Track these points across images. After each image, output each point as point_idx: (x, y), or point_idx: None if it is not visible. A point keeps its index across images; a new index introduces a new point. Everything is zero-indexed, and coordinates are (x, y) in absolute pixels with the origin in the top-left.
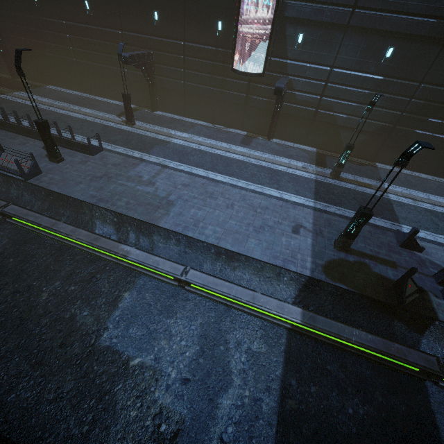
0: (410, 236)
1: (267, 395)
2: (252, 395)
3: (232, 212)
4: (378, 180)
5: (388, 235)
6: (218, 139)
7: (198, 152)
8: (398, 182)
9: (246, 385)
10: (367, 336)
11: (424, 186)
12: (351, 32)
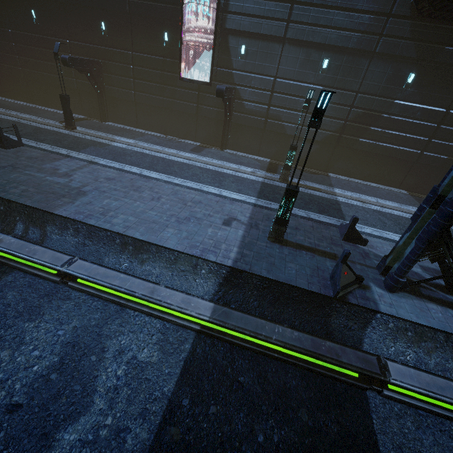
0: (350, 226)
1: (140, 423)
2: (116, 424)
3: (155, 204)
4: (328, 185)
5: (332, 230)
6: (167, 146)
7: (138, 154)
8: (349, 188)
9: (112, 409)
10: (292, 334)
11: (374, 193)
12: (288, 45)
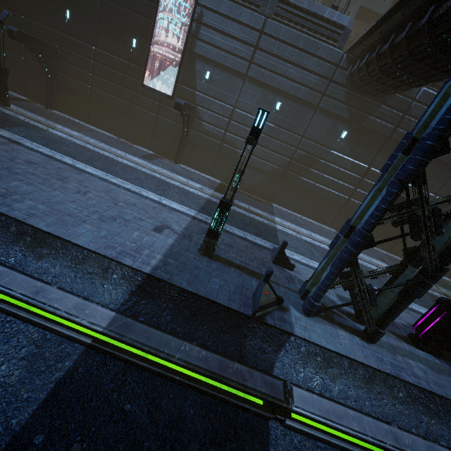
0: (280, 249)
1: None
2: None
3: (79, 197)
4: (270, 213)
5: (265, 252)
6: (116, 147)
7: (79, 146)
8: (288, 219)
9: None
10: (200, 353)
11: (309, 226)
12: (249, 82)
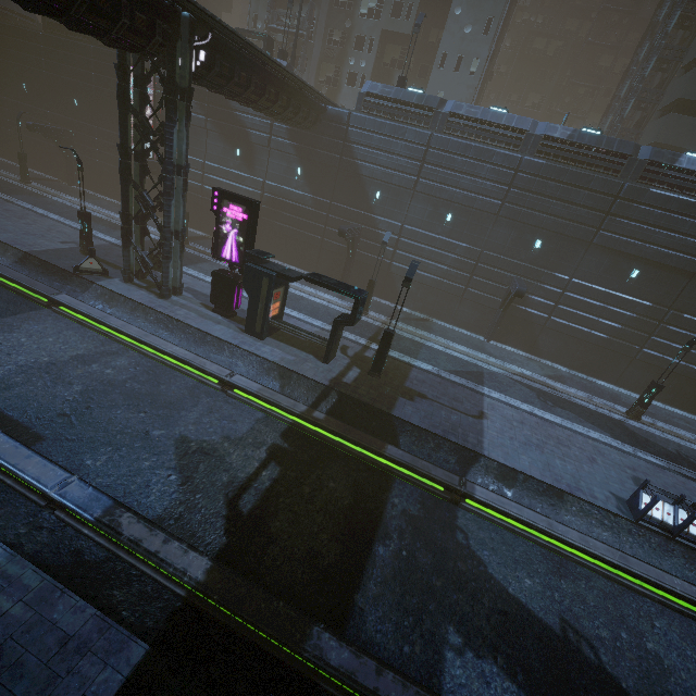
0: (150, 255)
1: None
2: None
3: (23, 225)
4: None
5: None
6: (108, 208)
7: (65, 206)
8: None
9: None
10: (22, 276)
11: None
12: (211, 135)
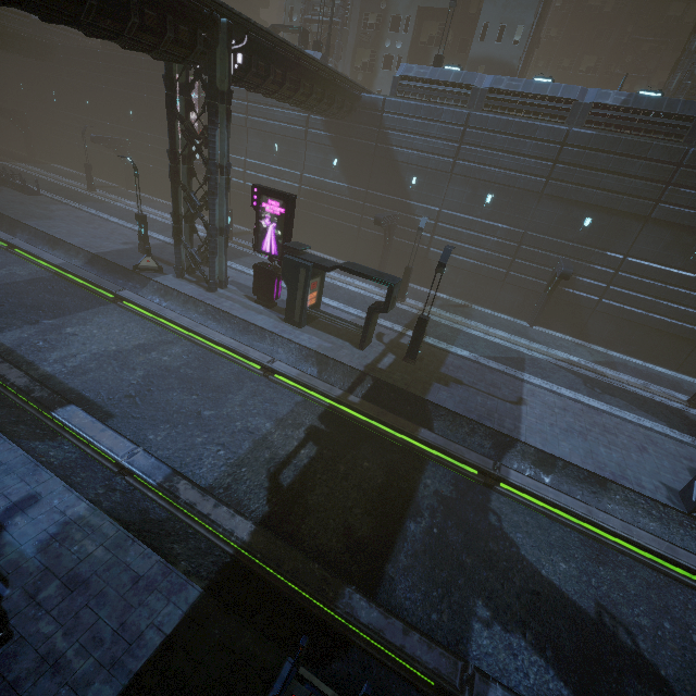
0: (199, 252)
1: None
2: None
3: (91, 230)
4: None
5: None
6: (162, 210)
7: (125, 210)
8: None
9: None
10: (92, 275)
11: None
12: (251, 133)
